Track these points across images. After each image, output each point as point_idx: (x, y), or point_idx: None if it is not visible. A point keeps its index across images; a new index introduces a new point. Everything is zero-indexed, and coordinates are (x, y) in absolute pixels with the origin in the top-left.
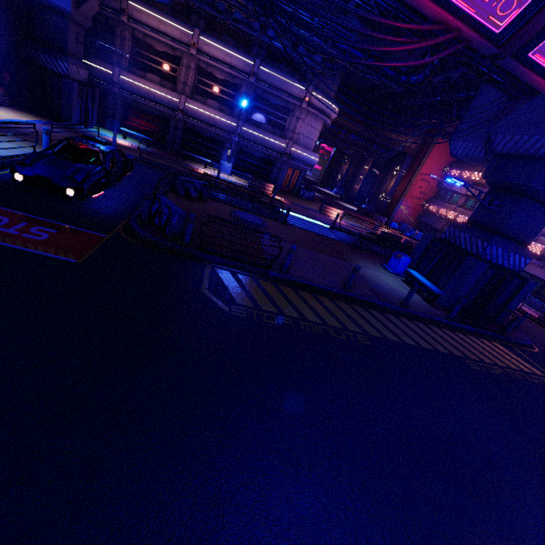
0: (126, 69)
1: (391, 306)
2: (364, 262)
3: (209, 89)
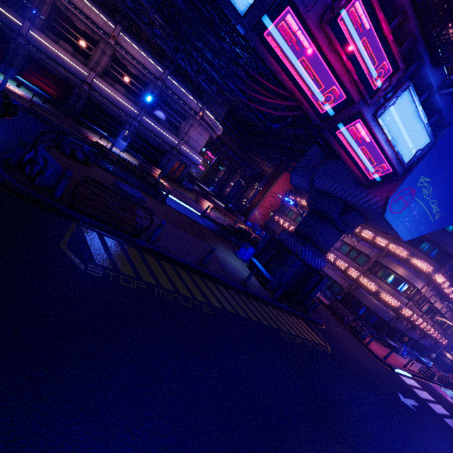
0: (38, 28)
1: (234, 284)
2: (221, 247)
3: (119, 76)
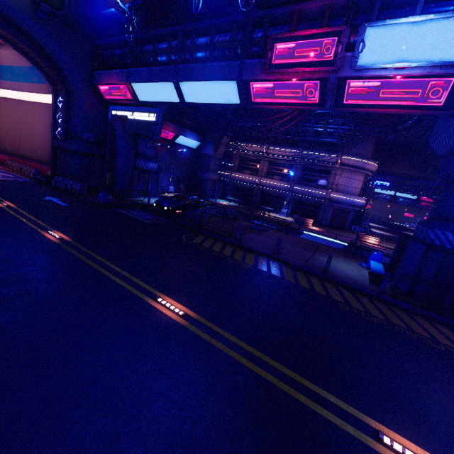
0: (235, 171)
1: (307, 268)
2: (338, 257)
3: (275, 171)
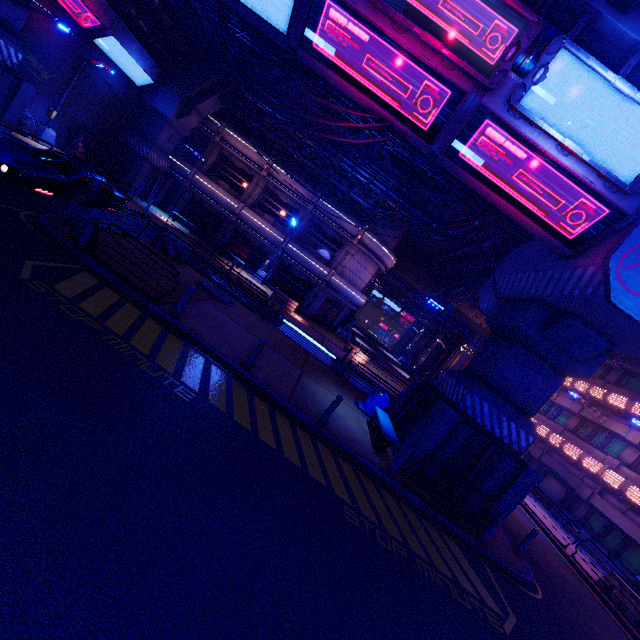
0: (204, 173)
1: (296, 410)
2: (331, 386)
3: (270, 206)
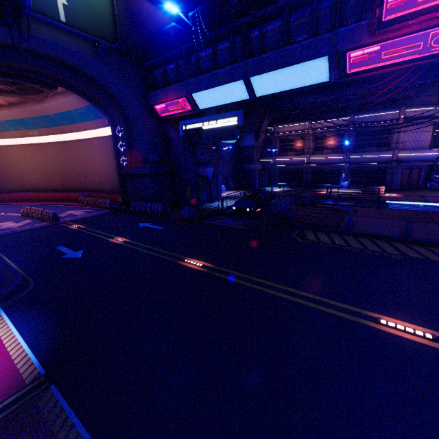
0: (278, 155)
1: None
2: None
3: (323, 145)
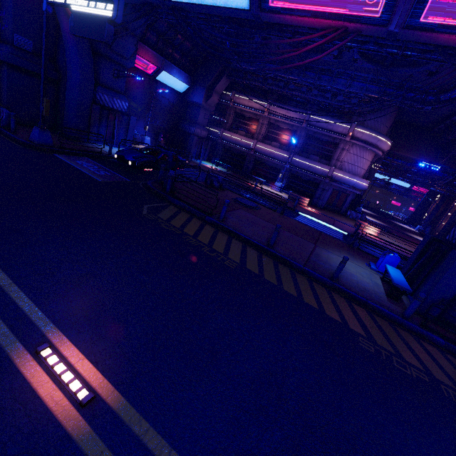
0: (228, 129)
1: (311, 271)
2: (343, 253)
3: (274, 136)
